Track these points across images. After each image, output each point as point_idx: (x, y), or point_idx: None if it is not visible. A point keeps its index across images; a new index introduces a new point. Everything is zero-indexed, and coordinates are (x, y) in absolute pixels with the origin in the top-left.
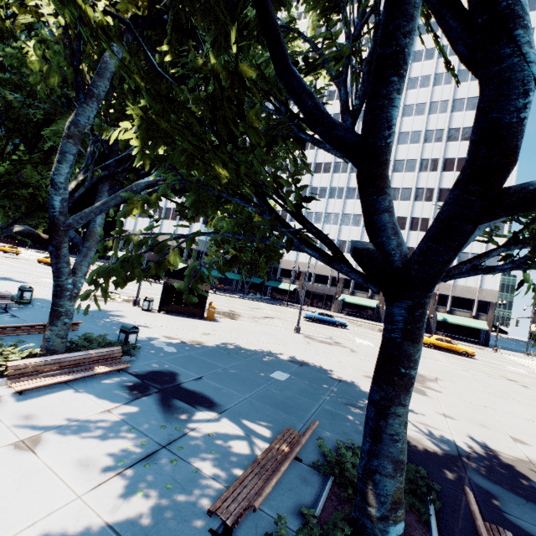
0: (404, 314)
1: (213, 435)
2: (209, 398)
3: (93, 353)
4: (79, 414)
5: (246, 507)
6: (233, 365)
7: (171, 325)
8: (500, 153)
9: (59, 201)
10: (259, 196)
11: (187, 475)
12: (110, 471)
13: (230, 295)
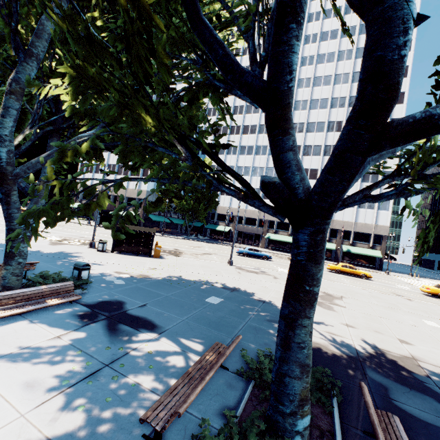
0: (308, 239)
1: (152, 353)
2: (151, 321)
3: (46, 287)
4: (30, 342)
5: (172, 413)
6: (174, 293)
7: (122, 262)
8: (384, 89)
9: (5, 152)
10: (179, 139)
11: (126, 388)
12: (54, 390)
13: (176, 236)
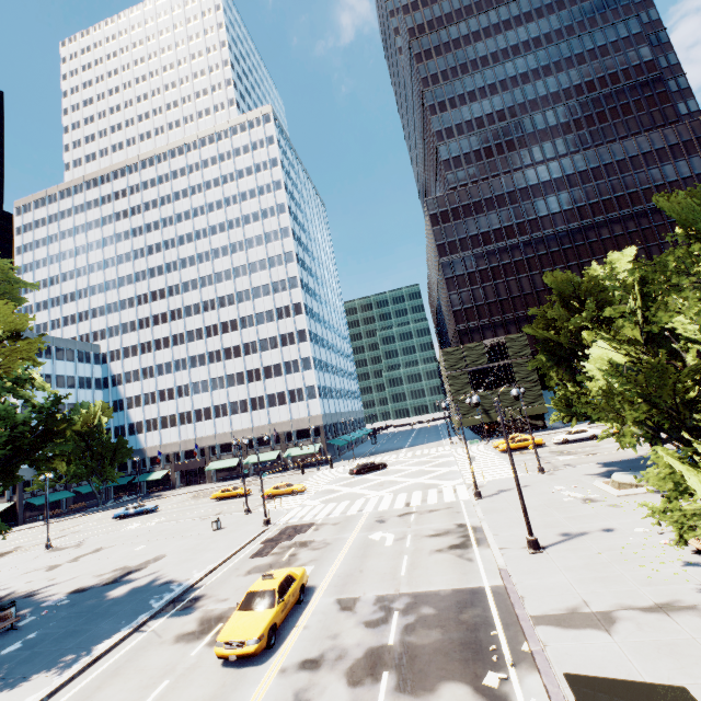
0: None
1: None
2: None
3: None
4: None
5: None
6: None
7: None
8: None
9: None
10: None
11: None
12: None
13: (71, 516)
